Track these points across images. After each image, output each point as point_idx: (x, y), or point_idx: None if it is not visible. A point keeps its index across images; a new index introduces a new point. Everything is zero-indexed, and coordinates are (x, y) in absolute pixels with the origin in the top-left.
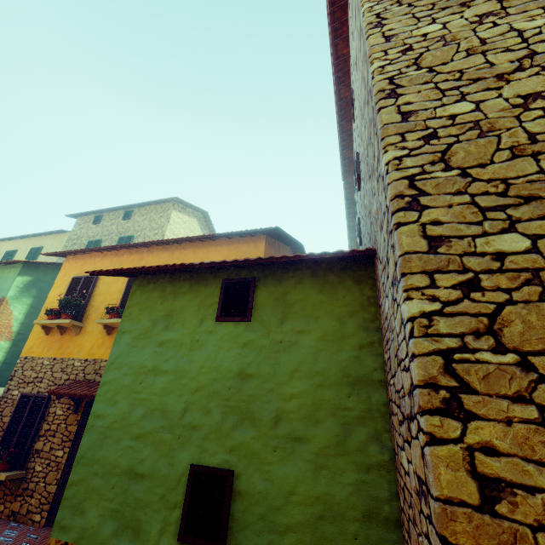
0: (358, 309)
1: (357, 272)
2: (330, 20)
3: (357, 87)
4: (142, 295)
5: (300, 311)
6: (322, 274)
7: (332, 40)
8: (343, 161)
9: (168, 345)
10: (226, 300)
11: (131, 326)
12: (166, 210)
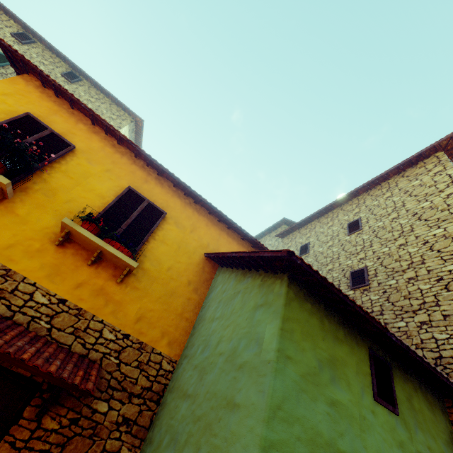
0: (449, 440)
1: (439, 401)
2: (378, 177)
3: (412, 247)
4: (302, 311)
5: (423, 422)
6: (424, 390)
7: (367, 184)
8: (289, 228)
9: (339, 409)
10: (375, 375)
11: (295, 352)
12: (121, 118)
